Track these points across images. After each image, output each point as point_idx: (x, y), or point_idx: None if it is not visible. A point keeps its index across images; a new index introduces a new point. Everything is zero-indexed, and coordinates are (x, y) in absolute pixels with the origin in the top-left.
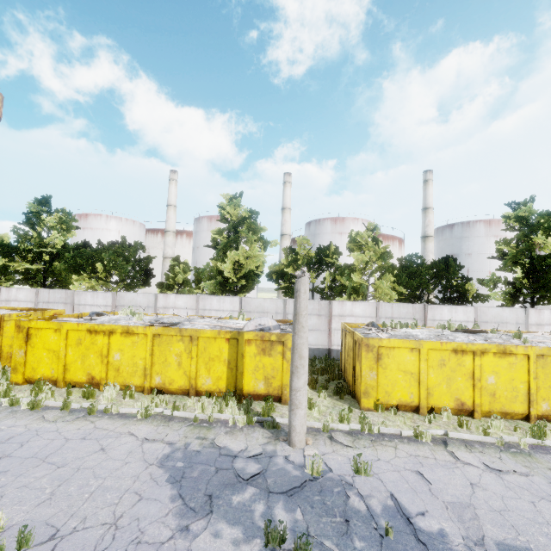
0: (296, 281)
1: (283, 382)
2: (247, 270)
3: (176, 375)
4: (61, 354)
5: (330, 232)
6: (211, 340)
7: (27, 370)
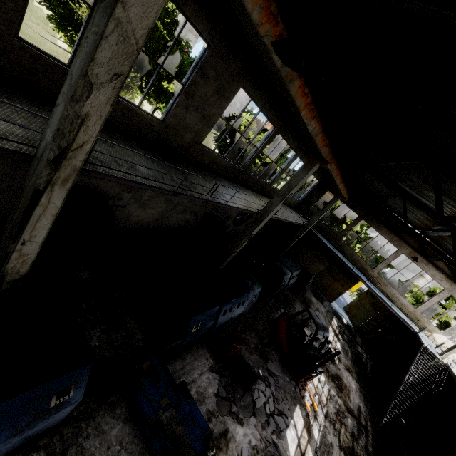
0: None
1: None
2: (441, 319)
3: None
4: None
5: None
6: None
7: None
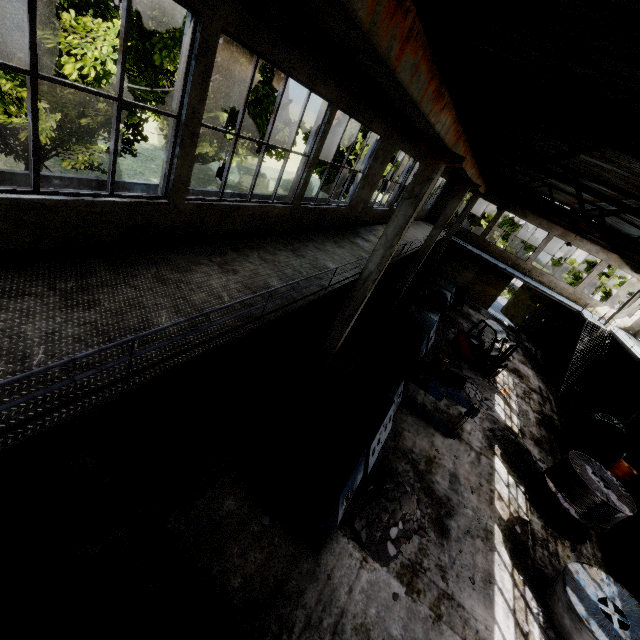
0: None
1: None
2: (605, 290)
3: None
4: None
5: None
6: None
7: None
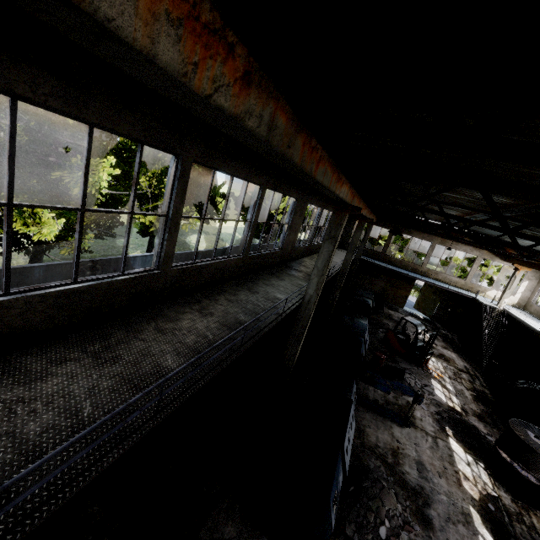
0: None
1: None
2: (488, 277)
3: None
4: None
5: None
6: None
7: None
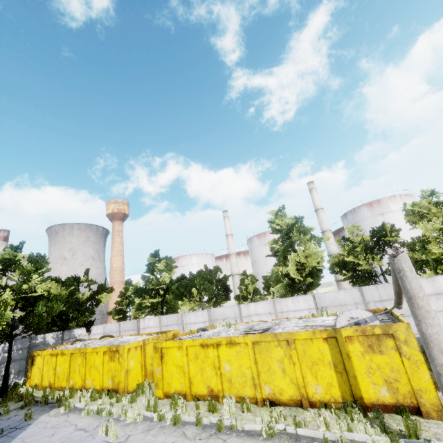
0: (393, 261)
1: (413, 387)
2: (310, 268)
3: (283, 384)
4: (185, 368)
5: (369, 216)
6: (307, 342)
7: (165, 385)
